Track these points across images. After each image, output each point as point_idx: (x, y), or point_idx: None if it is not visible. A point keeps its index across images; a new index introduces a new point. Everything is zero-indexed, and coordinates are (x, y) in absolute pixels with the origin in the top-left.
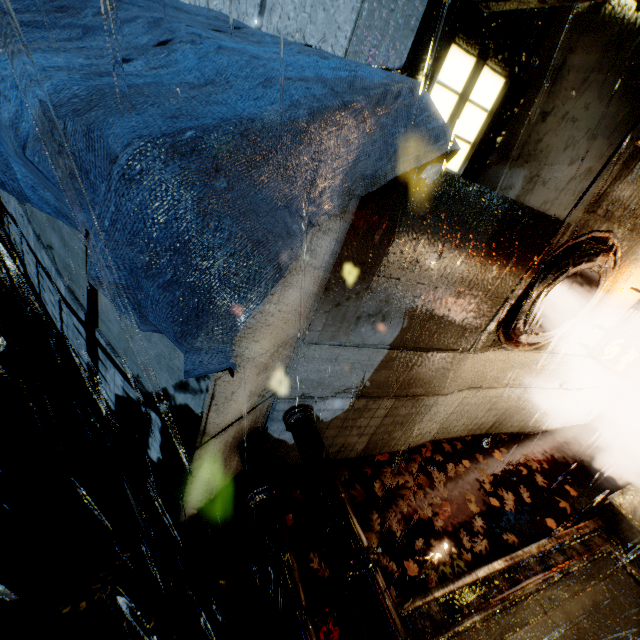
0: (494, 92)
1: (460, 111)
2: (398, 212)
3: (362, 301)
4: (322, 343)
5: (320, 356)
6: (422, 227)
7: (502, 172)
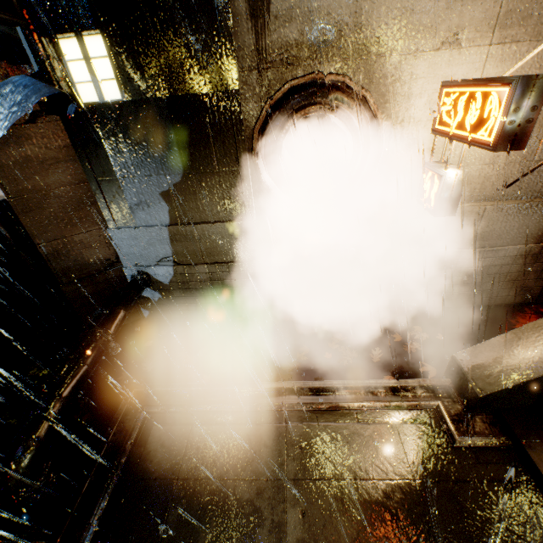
0: (101, 45)
1: (92, 66)
2: (97, 137)
3: (124, 196)
4: (121, 228)
5: (125, 236)
6: (119, 140)
7: (138, 85)
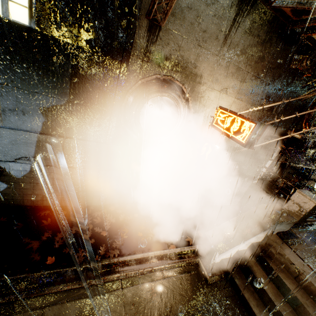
0: None
1: None
2: None
3: None
4: None
5: None
6: (13, 54)
7: (52, 24)
